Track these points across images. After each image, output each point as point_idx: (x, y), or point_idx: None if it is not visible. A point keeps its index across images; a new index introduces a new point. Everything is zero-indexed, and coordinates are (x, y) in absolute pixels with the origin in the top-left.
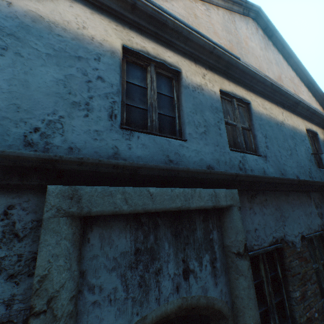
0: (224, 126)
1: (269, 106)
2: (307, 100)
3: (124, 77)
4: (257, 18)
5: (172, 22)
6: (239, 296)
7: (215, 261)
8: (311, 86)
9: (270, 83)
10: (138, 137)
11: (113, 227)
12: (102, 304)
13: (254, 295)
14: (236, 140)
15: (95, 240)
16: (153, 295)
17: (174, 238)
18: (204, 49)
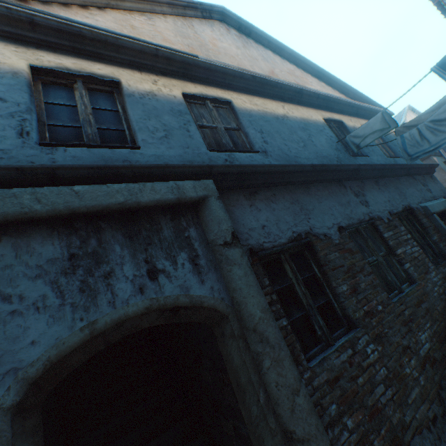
0: (195, 127)
1: (260, 102)
2: (320, 91)
3: (41, 98)
4: (225, 19)
5: (90, 31)
6: (237, 288)
7: (198, 258)
8: (321, 75)
9: (250, 76)
10: (66, 150)
11: (33, 235)
12: (25, 312)
13: (256, 282)
14: (221, 143)
15: (7, 250)
16: (104, 299)
17: (128, 240)
18: (145, 54)
